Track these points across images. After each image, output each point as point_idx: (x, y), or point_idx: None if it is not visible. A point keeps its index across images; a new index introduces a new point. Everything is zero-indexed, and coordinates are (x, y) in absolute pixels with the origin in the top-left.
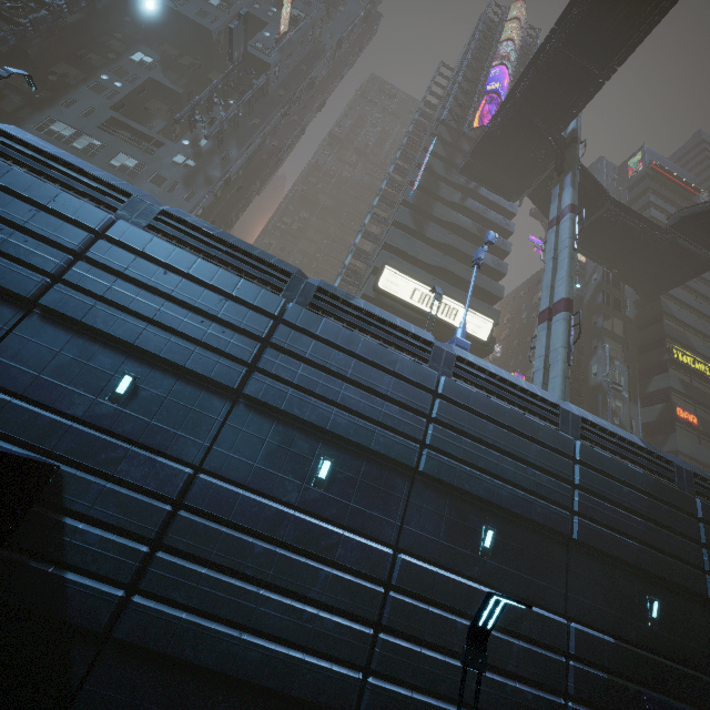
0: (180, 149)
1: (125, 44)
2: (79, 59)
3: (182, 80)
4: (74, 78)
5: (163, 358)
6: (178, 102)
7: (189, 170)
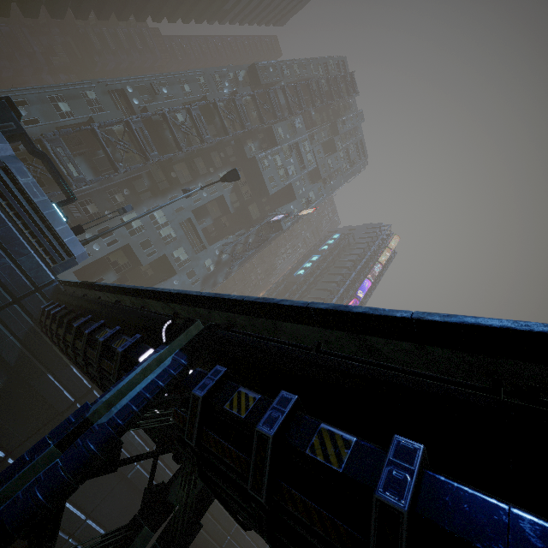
0: (212, 255)
1: (222, 163)
2: (195, 167)
3: (237, 202)
4: (185, 177)
5: (200, 547)
6: (226, 211)
7: (209, 271)
